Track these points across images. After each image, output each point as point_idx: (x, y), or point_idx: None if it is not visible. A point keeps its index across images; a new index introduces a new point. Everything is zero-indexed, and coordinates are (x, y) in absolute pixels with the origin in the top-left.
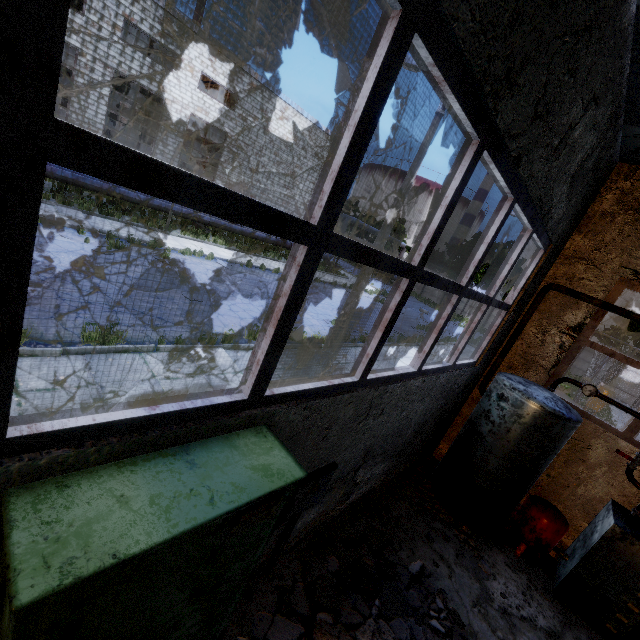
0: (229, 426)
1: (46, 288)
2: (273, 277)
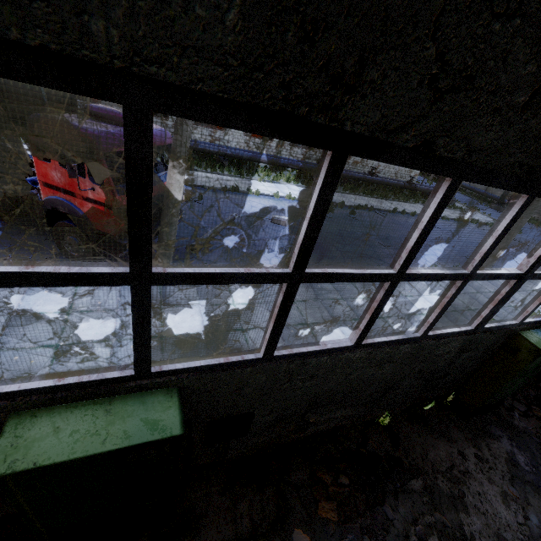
0: None
1: (329, 244)
2: (412, 220)
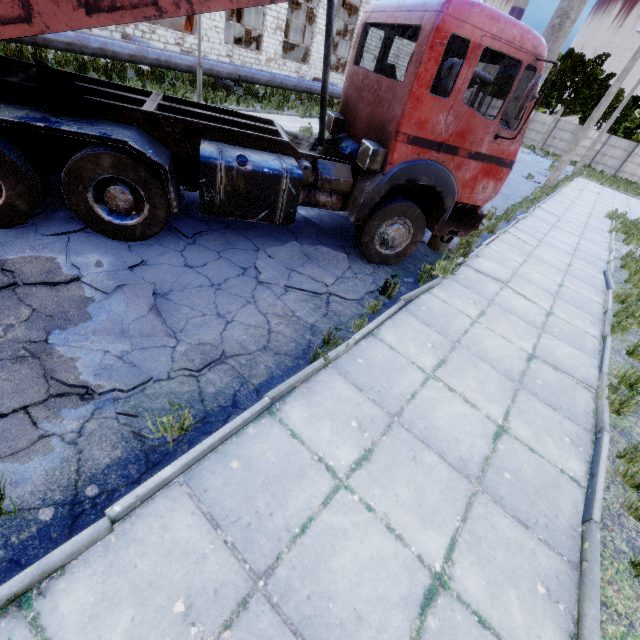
0: None
1: None
2: None
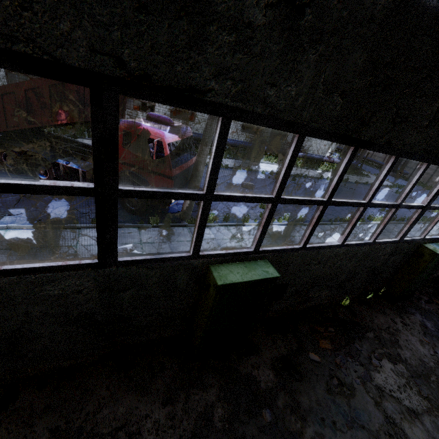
0: (437, 241)
1: None
2: None
